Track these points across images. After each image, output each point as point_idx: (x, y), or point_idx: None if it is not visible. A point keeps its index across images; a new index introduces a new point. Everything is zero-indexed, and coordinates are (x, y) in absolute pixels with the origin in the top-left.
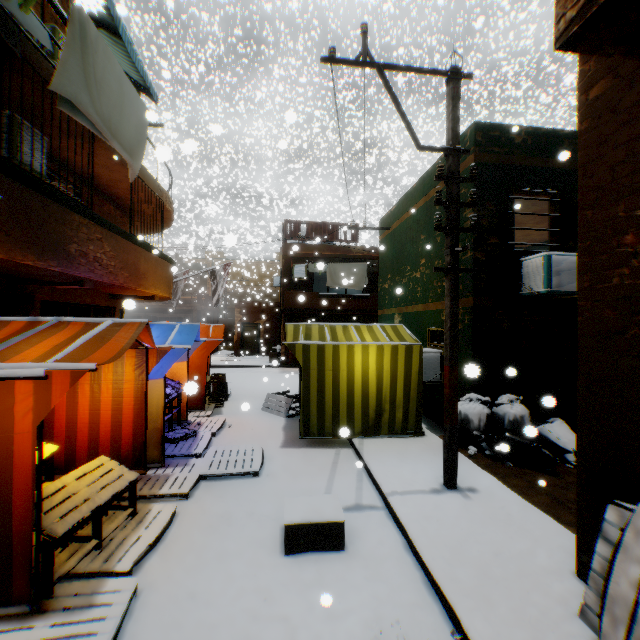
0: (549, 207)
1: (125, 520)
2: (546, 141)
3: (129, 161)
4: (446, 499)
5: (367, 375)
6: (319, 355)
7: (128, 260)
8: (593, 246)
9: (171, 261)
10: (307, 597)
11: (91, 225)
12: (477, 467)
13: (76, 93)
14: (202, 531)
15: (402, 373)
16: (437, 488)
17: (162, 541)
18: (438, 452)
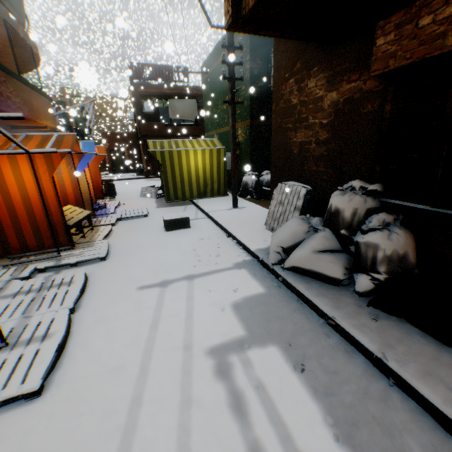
0: None
1: (90, 231)
2: None
3: (22, 23)
4: (232, 210)
5: (197, 166)
6: (170, 157)
7: (26, 98)
8: (276, 90)
9: (51, 99)
10: (177, 237)
11: None
12: (249, 202)
13: None
14: (128, 231)
15: (216, 164)
16: (229, 208)
17: (111, 235)
18: None
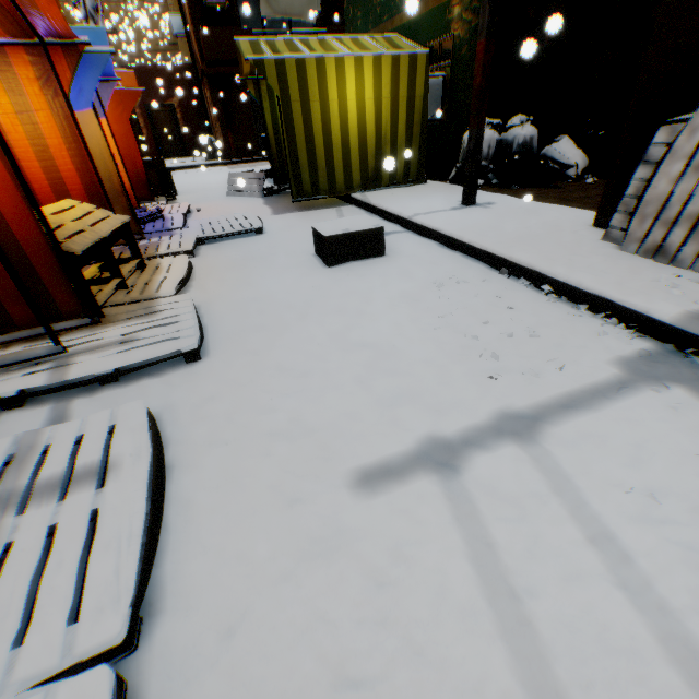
0: None
1: (137, 272)
2: None
3: None
4: (469, 211)
5: (363, 107)
6: (299, 79)
7: None
8: None
9: None
10: (367, 281)
11: None
12: (487, 193)
13: None
14: (231, 270)
15: (404, 101)
16: (457, 207)
17: (192, 281)
18: (446, 190)
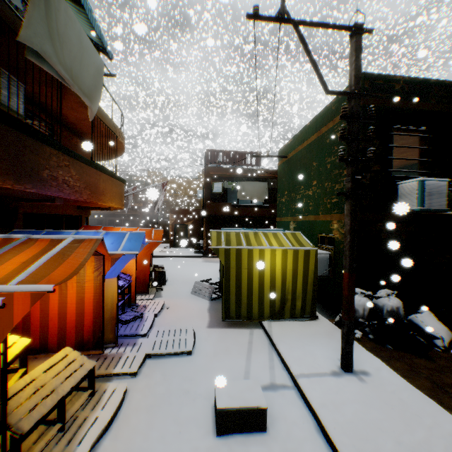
0: (419, 141)
1: (85, 400)
2: (419, 88)
3: (88, 103)
4: (345, 382)
5: (274, 272)
6: (237, 257)
7: (90, 181)
8: None
9: (123, 181)
10: None
11: (60, 155)
12: (364, 350)
13: (41, 44)
14: (148, 409)
15: (301, 271)
16: (336, 371)
17: (115, 420)
18: (331, 335)
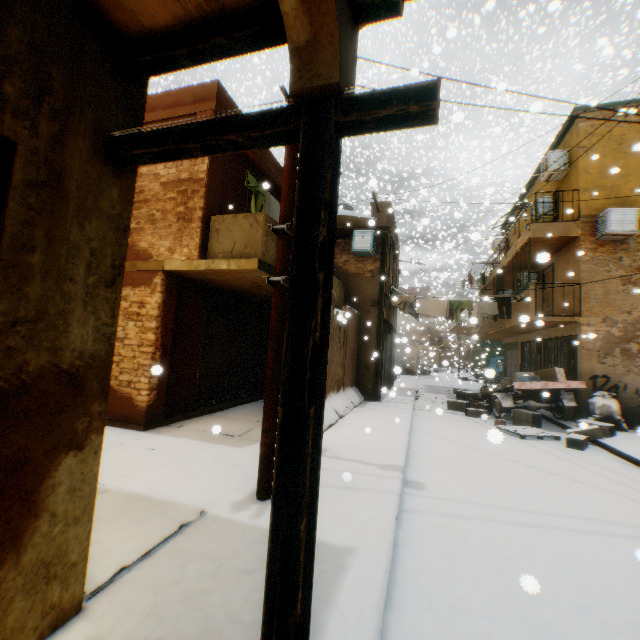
0: None
1: None
2: None
3: None
4: None
5: None
6: None
7: None
8: None
9: None
10: None
11: None
12: None
13: None
14: None
15: None
16: None
17: None
18: None
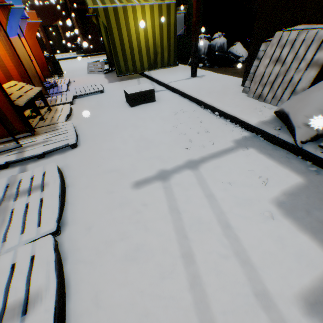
0: None
1: (48, 112)
2: None
3: None
4: (193, 79)
5: (146, 30)
6: (115, 17)
7: None
8: None
9: None
10: (147, 113)
11: None
12: (203, 70)
13: None
14: (89, 110)
15: (165, 26)
16: (188, 78)
17: (72, 116)
18: (186, 69)
